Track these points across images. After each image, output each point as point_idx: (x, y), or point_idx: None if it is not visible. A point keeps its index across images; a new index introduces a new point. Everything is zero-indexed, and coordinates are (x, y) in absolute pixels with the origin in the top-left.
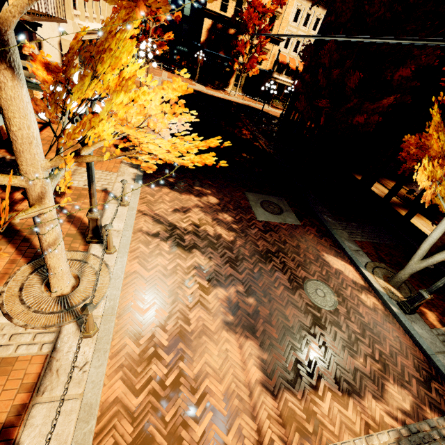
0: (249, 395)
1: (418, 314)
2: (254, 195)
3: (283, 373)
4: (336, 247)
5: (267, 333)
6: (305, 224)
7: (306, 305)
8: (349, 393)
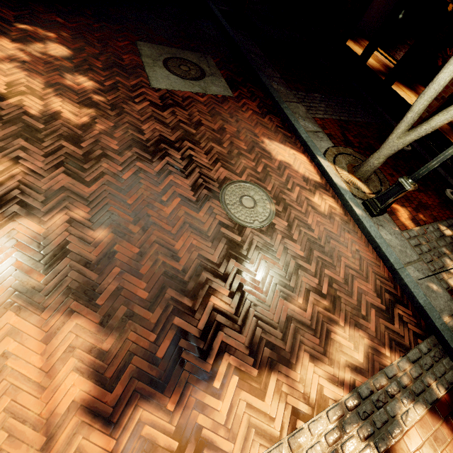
0: (42, 448)
1: (388, 214)
2: (153, 48)
3: (144, 367)
4: (286, 129)
5: (124, 293)
6: (241, 95)
7: (219, 226)
8: (272, 365)
